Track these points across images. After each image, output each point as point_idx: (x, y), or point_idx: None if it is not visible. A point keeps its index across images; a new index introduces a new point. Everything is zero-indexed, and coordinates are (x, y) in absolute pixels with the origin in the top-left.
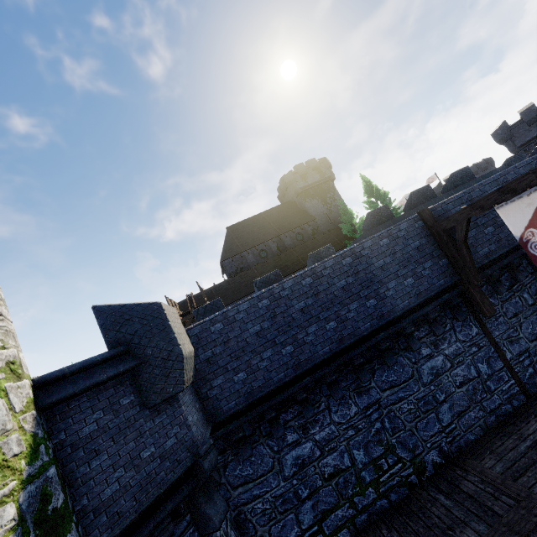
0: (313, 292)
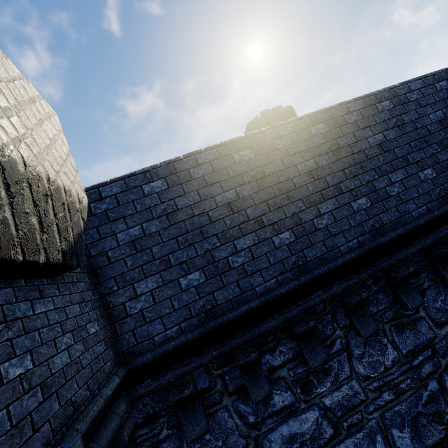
0: (329, 146)
